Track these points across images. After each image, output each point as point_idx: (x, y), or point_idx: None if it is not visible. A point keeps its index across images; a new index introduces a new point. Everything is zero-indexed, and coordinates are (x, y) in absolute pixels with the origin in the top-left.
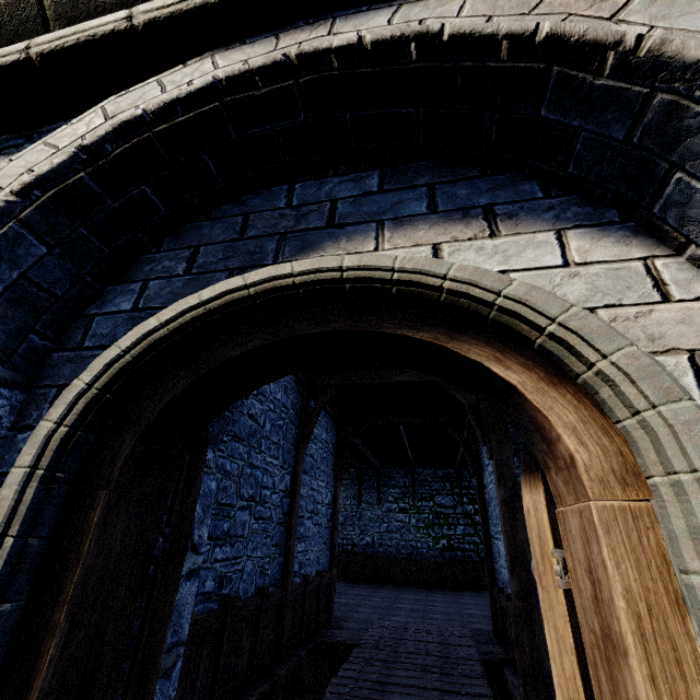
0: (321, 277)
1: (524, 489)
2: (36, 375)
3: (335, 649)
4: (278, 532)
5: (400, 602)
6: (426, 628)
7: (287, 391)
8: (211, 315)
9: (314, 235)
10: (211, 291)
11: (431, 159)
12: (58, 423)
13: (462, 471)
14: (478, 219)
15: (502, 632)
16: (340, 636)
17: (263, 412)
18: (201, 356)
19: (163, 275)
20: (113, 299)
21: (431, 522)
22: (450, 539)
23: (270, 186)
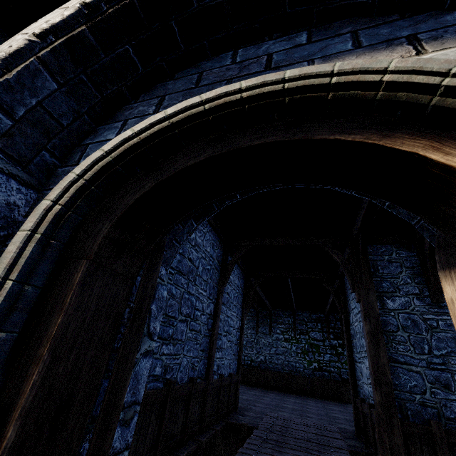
0: (264, 90)
1: (444, 283)
2: (46, 183)
3: (239, 428)
4: (204, 341)
5: (284, 402)
6: (305, 422)
7: (213, 246)
8: (173, 129)
9: (254, 77)
10: (174, 108)
11: (352, 15)
12: (54, 202)
13: (329, 316)
14: (402, 45)
15: (363, 432)
16: (243, 420)
17: (197, 258)
18: (164, 166)
19: (138, 115)
20: (102, 133)
21: (306, 350)
22: (319, 363)
23: (219, 54)
